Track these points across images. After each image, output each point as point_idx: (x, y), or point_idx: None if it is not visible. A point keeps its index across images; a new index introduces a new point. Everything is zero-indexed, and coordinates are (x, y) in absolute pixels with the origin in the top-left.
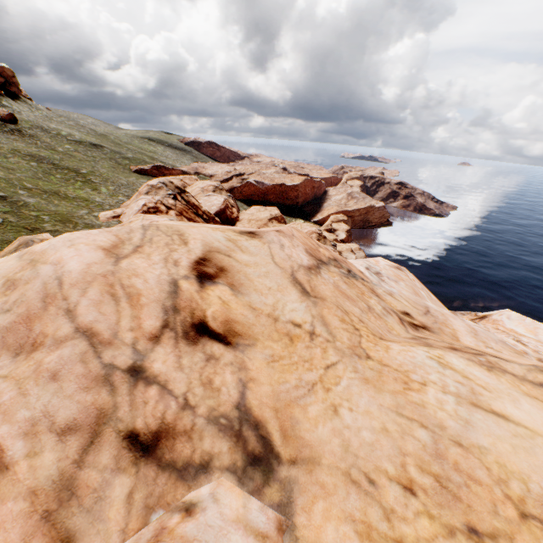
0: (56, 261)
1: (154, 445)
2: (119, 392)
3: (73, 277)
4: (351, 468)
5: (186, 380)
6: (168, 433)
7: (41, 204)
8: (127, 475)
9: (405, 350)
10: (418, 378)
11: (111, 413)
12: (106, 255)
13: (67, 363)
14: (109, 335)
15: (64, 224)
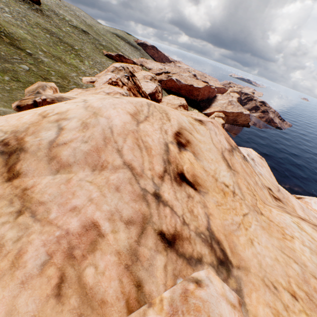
0: (107, 116)
1: (173, 242)
2: (151, 206)
3: (118, 129)
4: (264, 277)
5: (181, 207)
6: (179, 236)
7: (51, 64)
8: (162, 255)
9: (279, 214)
10: (289, 233)
11: (149, 218)
12: (132, 119)
13: (122, 182)
14: (140, 170)
15: (62, 79)
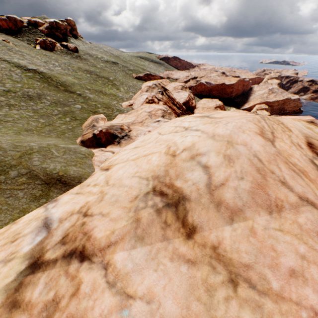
0: (243, 143)
1: None
2: None
3: (264, 156)
4: None
5: None
6: None
7: (96, 98)
8: None
9: None
10: None
11: None
12: (264, 139)
13: None
14: None
15: (107, 109)
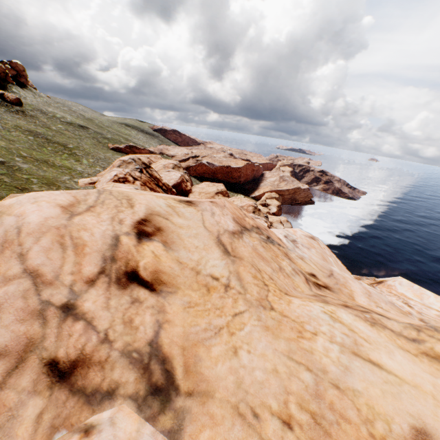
0: (19, 214)
1: (70, 372)
2: (49, 325)
3: (31, 228)
4: (240, 402)
5: (110, 318)
6: (84, 362)
7: (33, 170)
8: (41, 397)
9: (304, 305)
10: (311, 329)
11: (39, 342)
12: (62, 212)
13: (10, 298)
14: (52, 277)
15: (48, 186)
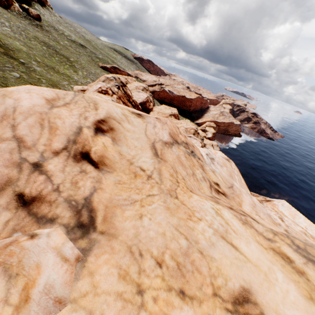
0: (16, 98)
1: (30, 203)
2: (23, 173)
3: (22, 109)
4: (133, 245)
5: (63, 178)
6: (40, 199)
7: (43, 72)
8: (10, 212)
9: (200, 200)
10: (199, 216)
11: (14, 181)
12: (46, 103)
13: (2, 151)
14: (31, 144)
15: (53, 87)
